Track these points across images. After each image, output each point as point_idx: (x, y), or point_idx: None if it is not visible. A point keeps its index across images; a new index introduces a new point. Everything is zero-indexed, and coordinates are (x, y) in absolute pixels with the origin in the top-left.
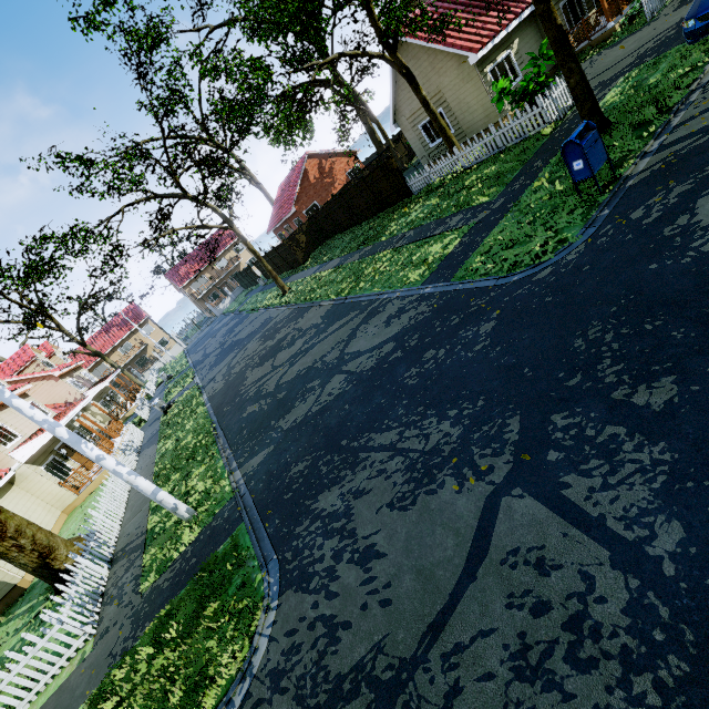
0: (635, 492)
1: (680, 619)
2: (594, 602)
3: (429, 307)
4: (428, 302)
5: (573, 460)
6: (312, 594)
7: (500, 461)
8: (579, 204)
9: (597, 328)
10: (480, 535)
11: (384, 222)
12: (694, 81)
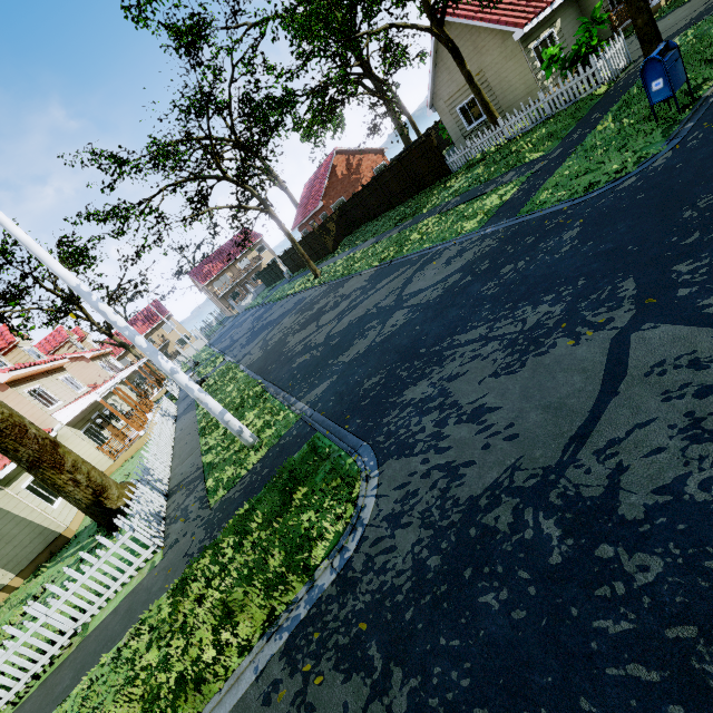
0: None
1: None
2: None
3: (495, 240)
4: (492, 237)
5: (710, 288)
6: (419, 455)
7: (619, 312)
8: (655, 128)
9: (708, 198)
10: (612, 365)
11: (423, 199)
12: None
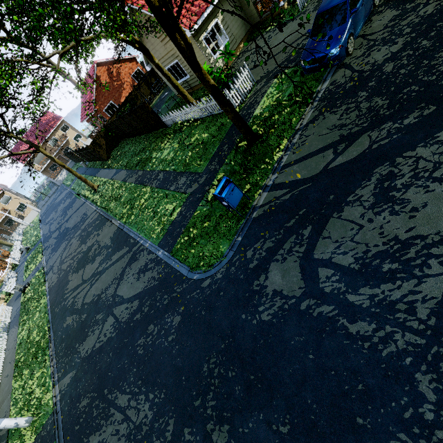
0: None
1: None
2: None
3: (158, 275)
4: (158, 269)
5: None
6: None
7: None
8: (232, 217)
9: (214, 359)
10: None
11: (151, 148)
12: (299, 120)
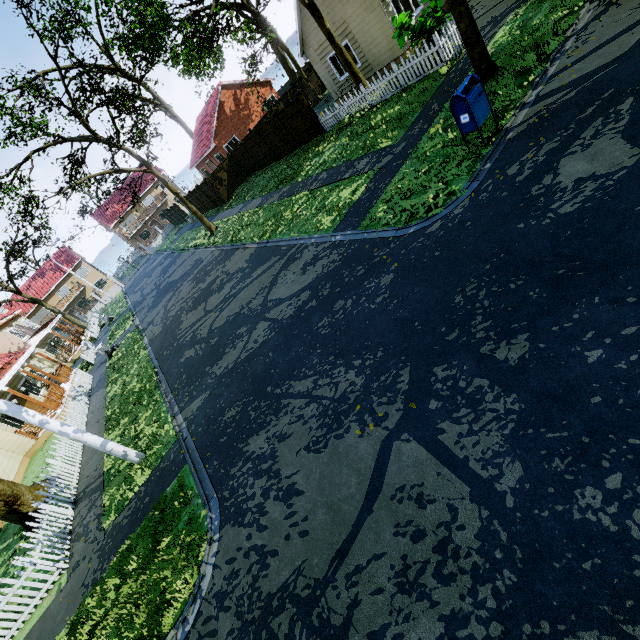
0: (491, 437)
1: (514, 542)
2: (456, 529)
3: (339, 256)
4: (338, 251)
5: (448, 408)
6: (247, 527)
7: (393, 409)
8: (467, 155)
9: (474, 285)
10: (376, 475)
11: (300, 160)
12: (570, 27)
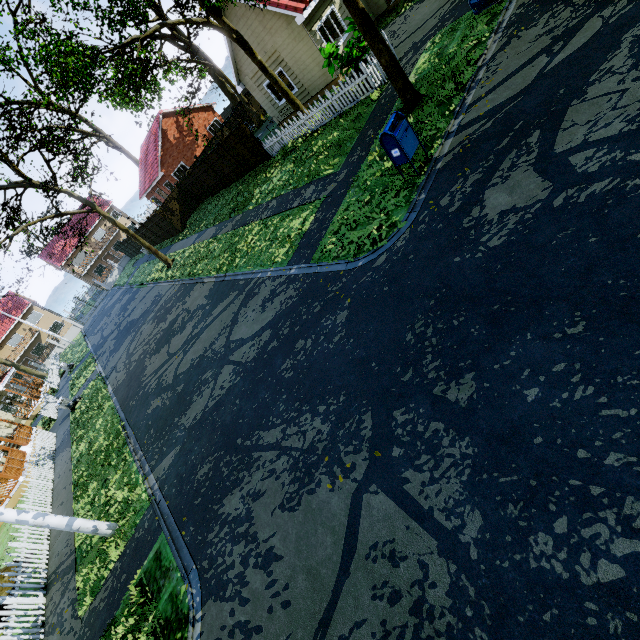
0: (451, 485)
1: (481, 597)
2: (429, 587)
3: (295, 291)
4: (294, 286)
5: (410, 455)
6: (229, 602)
7: (359, 458)
8: (404, 184)
9: (421, 322)
10: (350, 532)
11: (250, 187)
12: (480, 57)
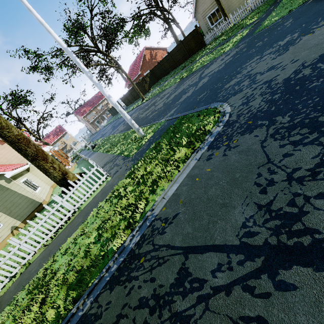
0: None
1: None
2: None
3: (245, 44)
4: (243, 44)
5: None
6: (246, 89)
7: None
8: None
9: None
10: None
11: (194, 57)
12: None
